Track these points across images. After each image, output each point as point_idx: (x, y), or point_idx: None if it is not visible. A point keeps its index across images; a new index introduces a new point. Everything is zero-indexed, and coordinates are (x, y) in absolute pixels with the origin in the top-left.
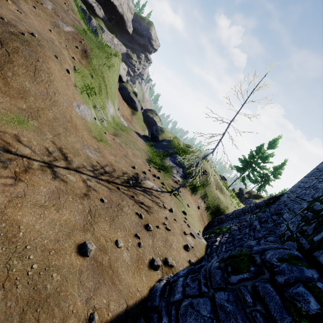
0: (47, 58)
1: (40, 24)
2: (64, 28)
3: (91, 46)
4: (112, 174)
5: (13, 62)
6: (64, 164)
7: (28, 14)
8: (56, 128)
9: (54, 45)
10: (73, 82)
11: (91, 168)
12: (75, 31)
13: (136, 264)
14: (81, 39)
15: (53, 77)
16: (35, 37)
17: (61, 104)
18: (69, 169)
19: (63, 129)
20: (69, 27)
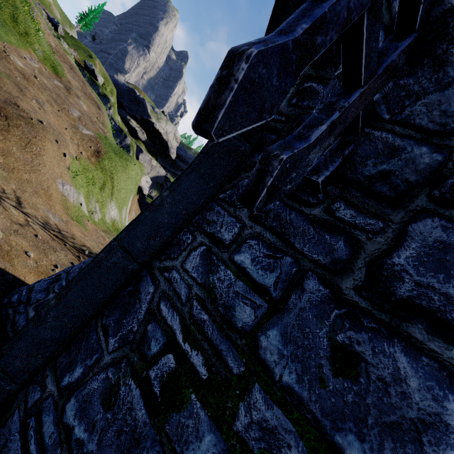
0: (46, 139)
1: (57, 121)
2: (83, 130)
3: (107, 149)
4: (67, 238)
5: (10, 131)
6: (15, 204)
7: (48, 113)
8: (25, 187)
9: (61, 135)
10: (67, 165)
11: (43, 222)
12: (95, 135)
13: (38, 273)
14: (98, 142)
15: (45, 153)
16: (43, 124)
17: (42, 174)
18: (17, 208)
19: (32, 191)
20: (89, 131)
